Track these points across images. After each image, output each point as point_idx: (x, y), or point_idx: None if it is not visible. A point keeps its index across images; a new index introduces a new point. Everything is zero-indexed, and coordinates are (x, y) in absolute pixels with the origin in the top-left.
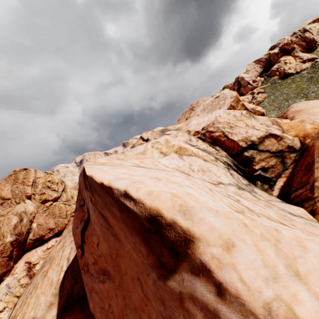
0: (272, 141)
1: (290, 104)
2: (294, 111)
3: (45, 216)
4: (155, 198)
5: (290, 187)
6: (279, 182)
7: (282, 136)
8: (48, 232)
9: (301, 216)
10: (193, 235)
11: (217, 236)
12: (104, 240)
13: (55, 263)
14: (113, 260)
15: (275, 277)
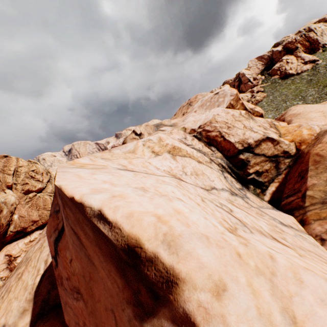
0: (269, 145)
1: (287, 106)
2: (292, 114)
3: (28, 207)
4: (136, 223)
5: (281, 192)
6: (271, 187)
7: (279, 140)
8: (31, 224)
9: (291, 226)
10: (177, 275)
11: (206, 276)
12: (77, 259)
13: (31, 265)
14: (87, 283)
15: None
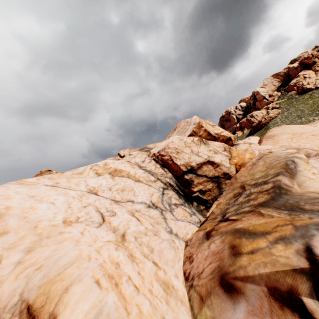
0: (210, 168)
1: (302, 122)
2: (268, 135)
3: None
4: None
5: None
6: (214, 205)
7: (219, 163)
8: None
9: (178, 234)
10: None
11: (3, 228)
12: None
13: None
14: None
15: (10, 248)
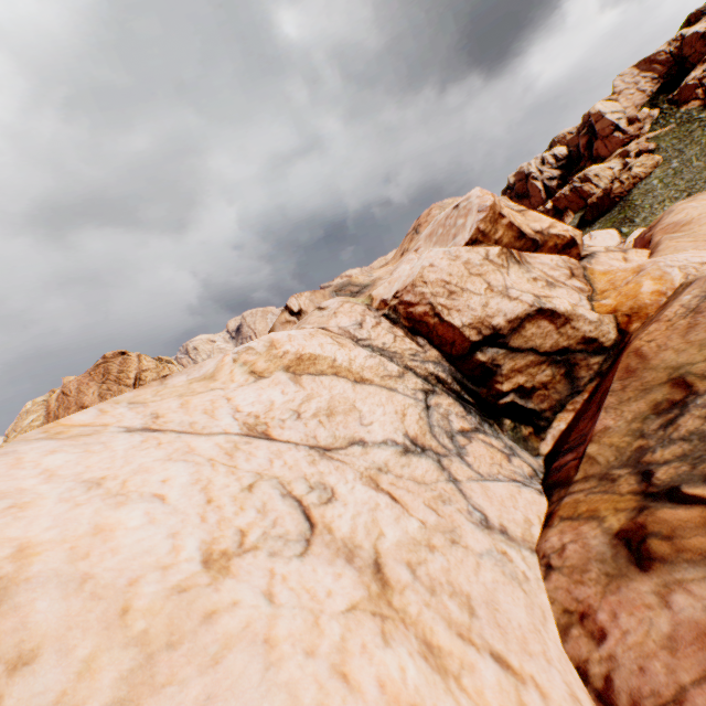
0: (544, 328)
1: None
2: (671, 224)
3: None
4: None
5: None
6: (559, 422)
7: (571, 314)
8: None
9: (506, 528)
10: None
11: (15, 642)
12: None
13: None
14: None
15: None
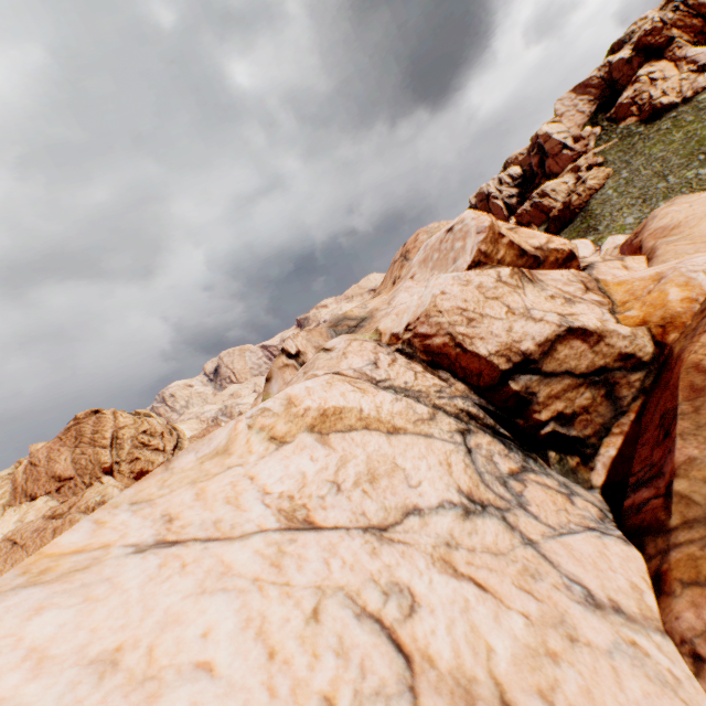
0: (577, 348)
1: (671, 187)
2: (658, 229)
3: None
4: None
5: (633, 462)
6: (606, 448)
7: (603, 330)
8: None
9: (618, 603)
10: None
11: None
12: None
13: None
14: None
15: None
